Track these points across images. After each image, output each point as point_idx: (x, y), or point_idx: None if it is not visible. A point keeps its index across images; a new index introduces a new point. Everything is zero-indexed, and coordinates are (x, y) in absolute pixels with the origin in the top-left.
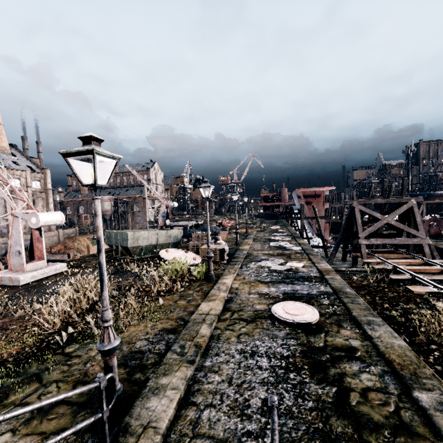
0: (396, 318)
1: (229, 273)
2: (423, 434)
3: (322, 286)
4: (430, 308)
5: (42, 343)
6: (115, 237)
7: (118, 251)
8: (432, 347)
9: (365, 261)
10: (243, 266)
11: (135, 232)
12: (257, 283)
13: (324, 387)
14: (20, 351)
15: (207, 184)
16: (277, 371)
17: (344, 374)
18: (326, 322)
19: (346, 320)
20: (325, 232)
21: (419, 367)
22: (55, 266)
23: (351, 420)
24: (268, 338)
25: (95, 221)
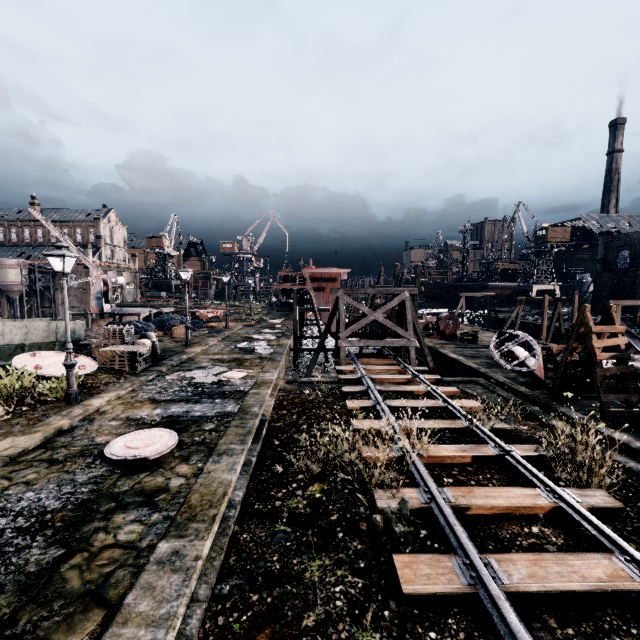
0: (299, 443)
1: (118, 388)
2: (109, 598)
3: (233, 404)
4: (348, 427)
5: None
6: None
7: None
8: (298, 478)
9: (337, 369)
10: (157, 378)
11: None
12: (146, 403)
13: (49, 552)
14: None
15: (61, 251)
16: (3, 536)
17: (104, 528)
18: (173, 455)
19: (205, 450)
20: None
21: (209, 508)
22: None
23: (30, 594)
24: (53, 487)
25: None
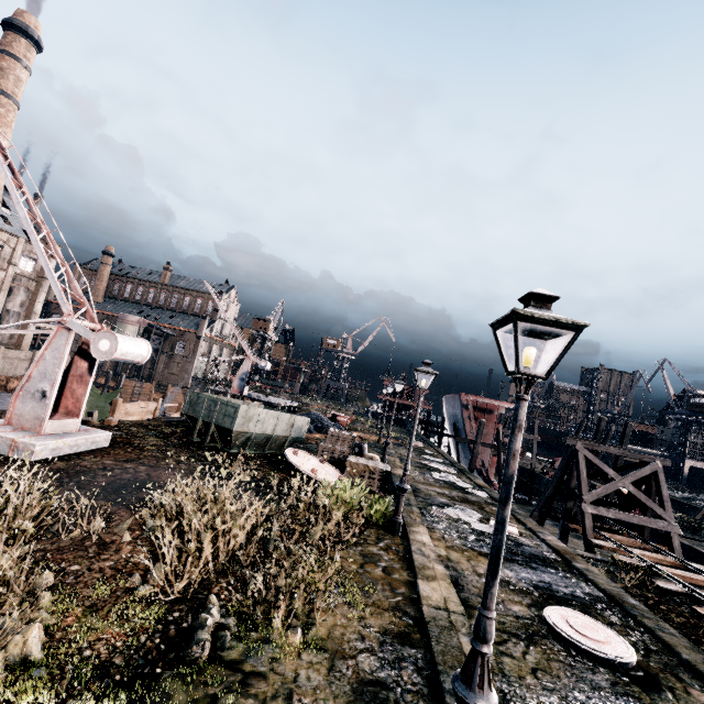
0: None
1: (414, 521)
2: None
3: (581, 582)
4: None
5: (167, 626)
6: (210, 405)
7: (208, 432)
8: None
9: (597, 543)
10: (425, 512)
11: (250, 407)
12: (474, 554)
13: None
14: (130, 642)
15: (430, 369)
16: None
17: None
18: (651, 665)
19: (678, 666)
20: (489, 470)
21: None
22: (95, 434)
23: None
24: (589, 688)
25: (515, 439)
